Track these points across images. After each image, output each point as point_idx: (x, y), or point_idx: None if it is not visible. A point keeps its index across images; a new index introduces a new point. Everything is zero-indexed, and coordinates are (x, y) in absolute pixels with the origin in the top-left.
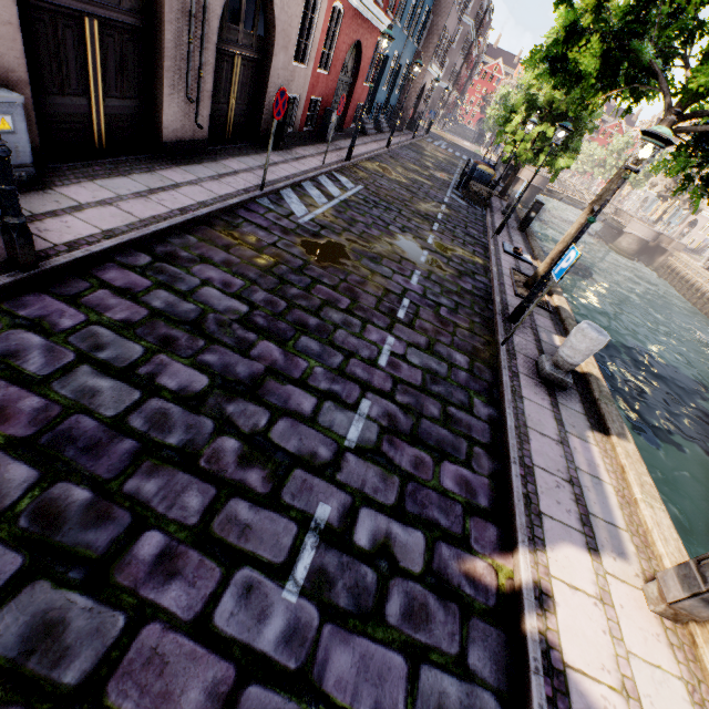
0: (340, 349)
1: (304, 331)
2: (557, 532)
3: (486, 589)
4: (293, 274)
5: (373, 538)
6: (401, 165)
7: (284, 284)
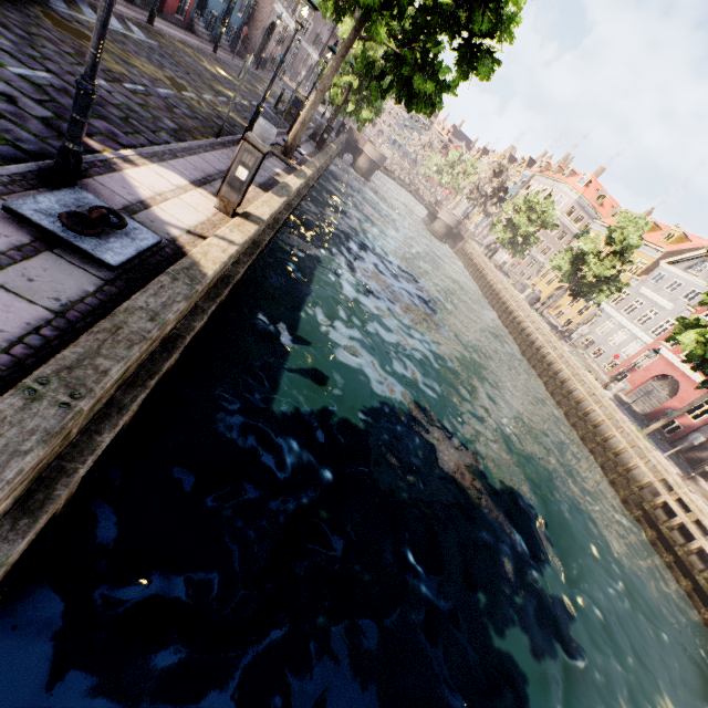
0: (41, 54)
1: (5, 29)
2: (172, 169)
3: (90, 147)
4: (16, 11)
5: (3, 91)
6: (223, 68)
7: (1, 7)
